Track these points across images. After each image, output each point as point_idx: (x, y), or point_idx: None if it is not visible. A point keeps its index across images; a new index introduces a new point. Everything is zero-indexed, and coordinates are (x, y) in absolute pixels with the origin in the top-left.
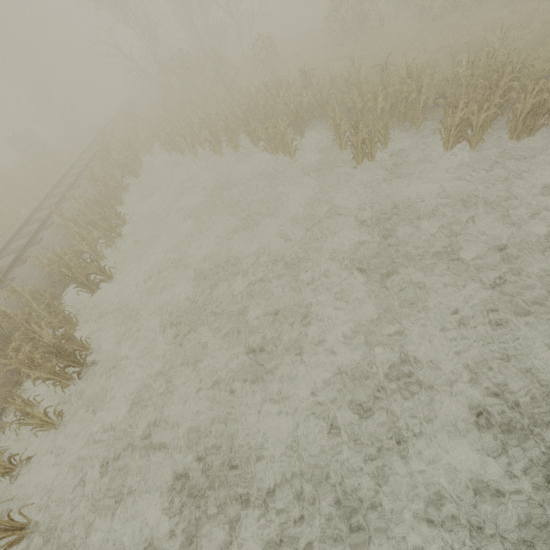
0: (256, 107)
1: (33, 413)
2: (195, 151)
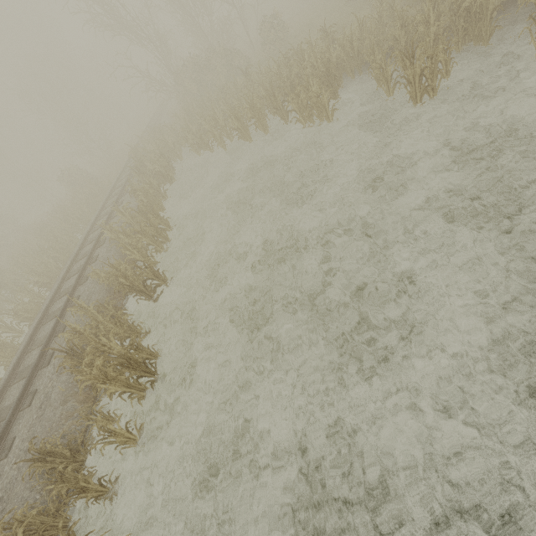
0: (280, 80)
1: (115, 431)
2: (224, 144)
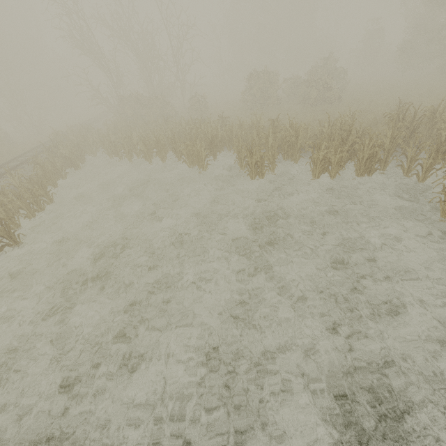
0: (183, 133)
1: None
2: (130, 157)
